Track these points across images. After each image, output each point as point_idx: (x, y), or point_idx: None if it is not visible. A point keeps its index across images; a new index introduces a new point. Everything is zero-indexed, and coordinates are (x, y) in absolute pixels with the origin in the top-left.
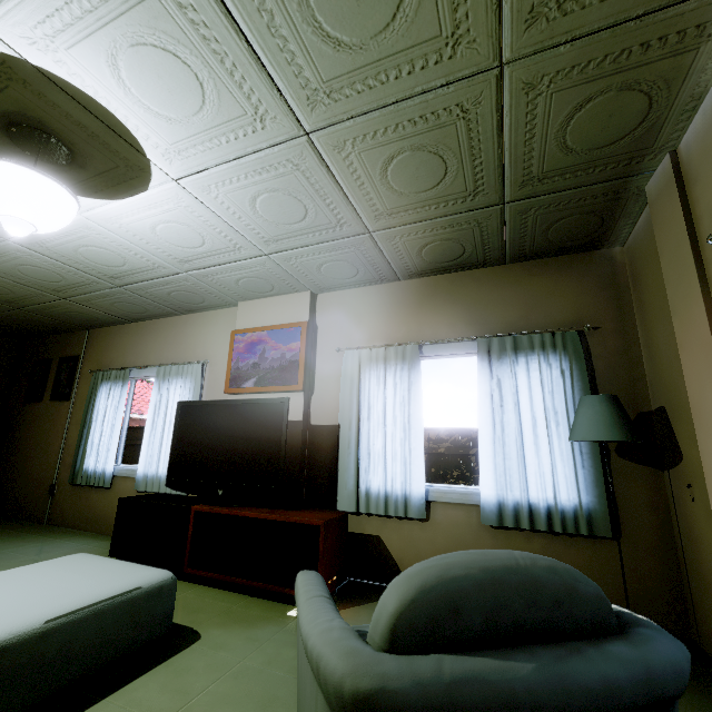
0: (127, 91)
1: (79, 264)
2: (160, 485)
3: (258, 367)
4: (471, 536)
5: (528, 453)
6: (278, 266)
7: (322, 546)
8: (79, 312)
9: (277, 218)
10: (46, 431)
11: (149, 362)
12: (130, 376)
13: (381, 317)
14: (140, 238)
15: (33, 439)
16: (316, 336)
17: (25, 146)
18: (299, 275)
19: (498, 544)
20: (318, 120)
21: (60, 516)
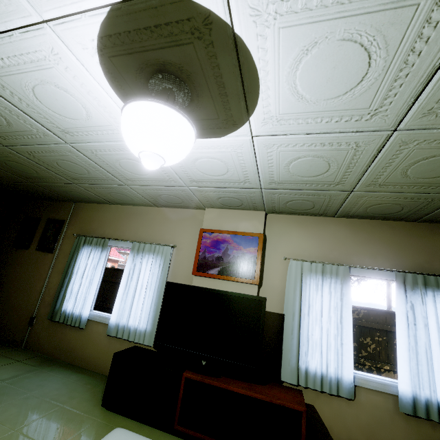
0: (292, 71)
1: (111, 167)
2: (130, 335)
3: (222, 260)
4: (388, 418)
5: (436, 363)
6: (260, 195)
7: (304, 430)
8: (78, 192)
9: (298, 172)
10: (30, 273)
11: (125, 236)
12: (108, 244)
13: (317, 240)
14: (178, 163)
15: (18, 278)
16: (265, 244)
17: (155, 89)
18: (269, 202)
19: (410, 428)
20: (416, 124)
21: (36, 343)
